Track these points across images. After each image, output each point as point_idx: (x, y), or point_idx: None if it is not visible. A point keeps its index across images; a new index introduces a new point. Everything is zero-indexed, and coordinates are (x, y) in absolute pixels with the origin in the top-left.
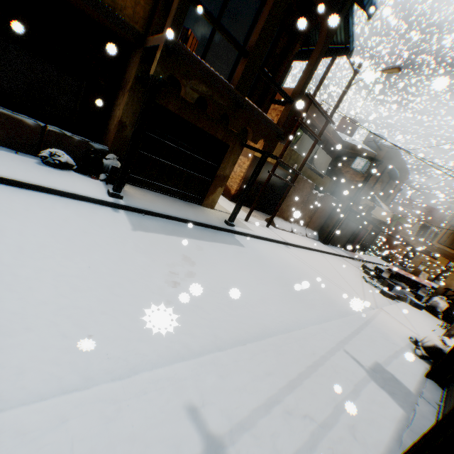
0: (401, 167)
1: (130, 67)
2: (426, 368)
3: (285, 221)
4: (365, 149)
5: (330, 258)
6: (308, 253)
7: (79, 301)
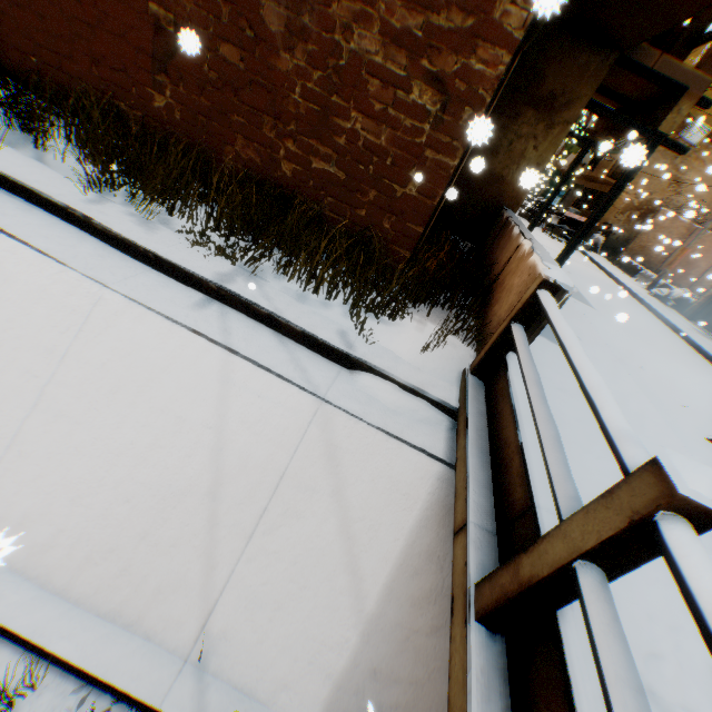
0: None
1: (562, 68)
2: (676, 313)
3: None
4: None
5: None
6: None
7: (707, 380)
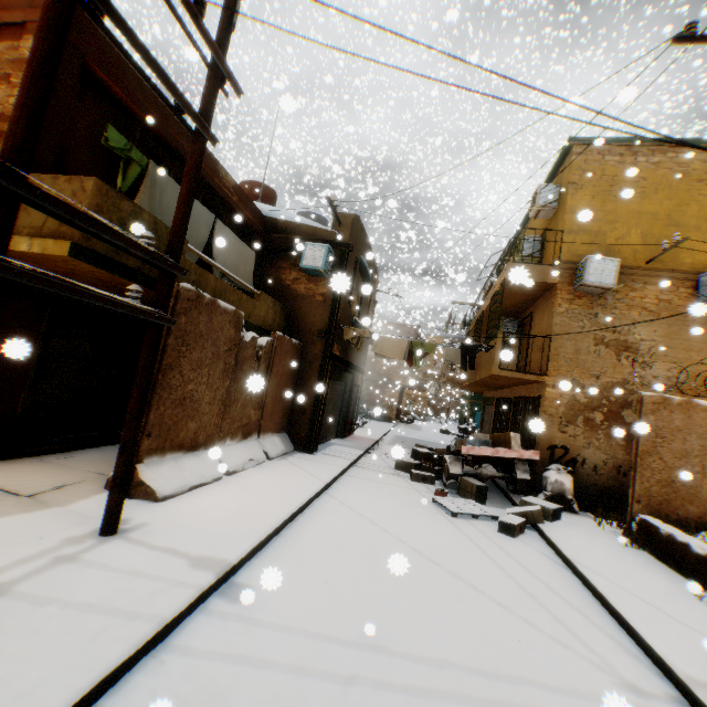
0: (371, 262)
1: None
2: None
3: (192, 453)
4: (314, 226)
5: (353, 495)
6: (313, 537)
7: None
